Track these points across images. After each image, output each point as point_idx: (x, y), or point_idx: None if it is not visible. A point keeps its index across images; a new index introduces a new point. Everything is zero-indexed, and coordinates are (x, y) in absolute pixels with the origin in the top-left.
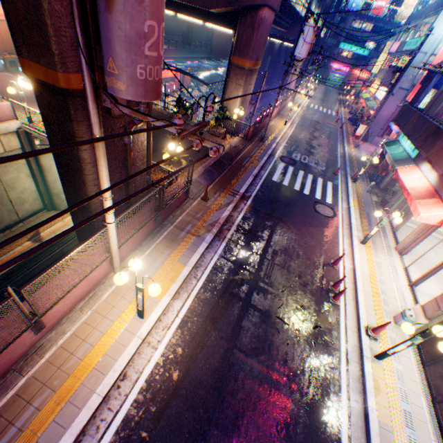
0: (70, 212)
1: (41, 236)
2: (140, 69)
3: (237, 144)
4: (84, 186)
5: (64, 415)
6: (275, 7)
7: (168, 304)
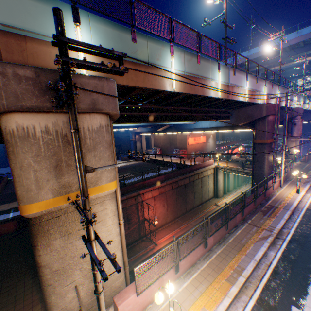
0: (222, 198)
1: (217, 204)
2: (298, 132)
3: (300, 163)
4: (263, 166)
5: (290, 201)
6: (300, 114)
7: (304, 194)
